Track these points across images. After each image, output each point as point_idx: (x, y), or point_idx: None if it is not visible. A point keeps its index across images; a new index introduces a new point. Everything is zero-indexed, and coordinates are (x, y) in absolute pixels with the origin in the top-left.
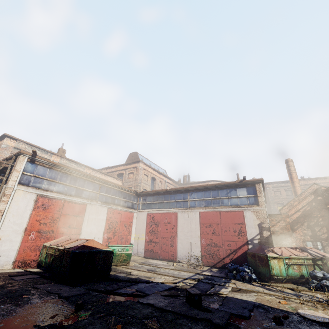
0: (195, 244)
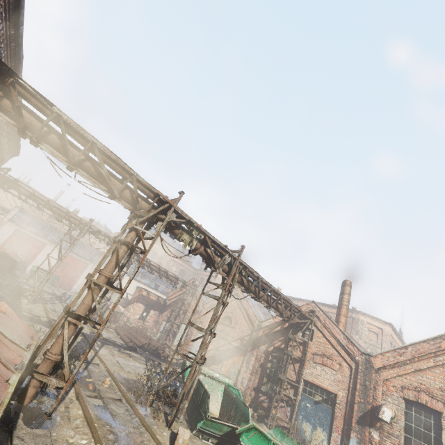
0: None
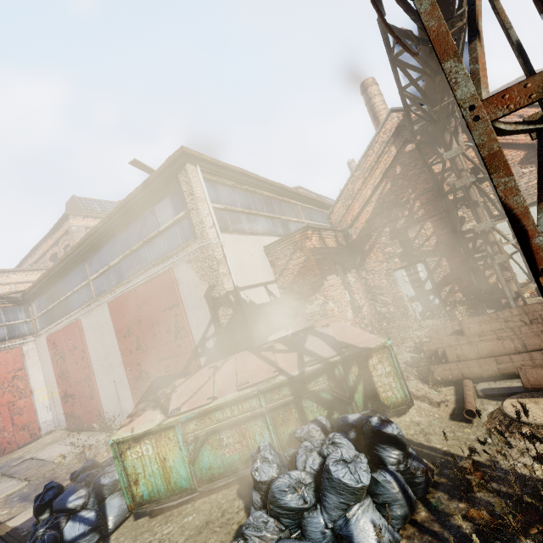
0: (120, 383)
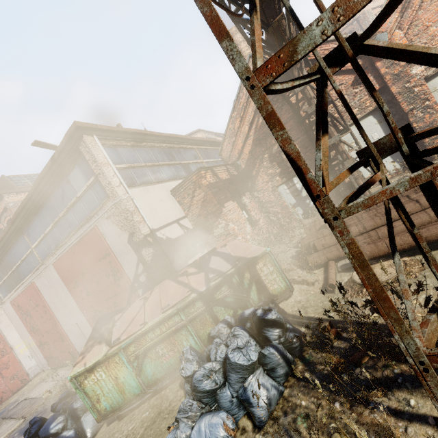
0: (82, 324)
